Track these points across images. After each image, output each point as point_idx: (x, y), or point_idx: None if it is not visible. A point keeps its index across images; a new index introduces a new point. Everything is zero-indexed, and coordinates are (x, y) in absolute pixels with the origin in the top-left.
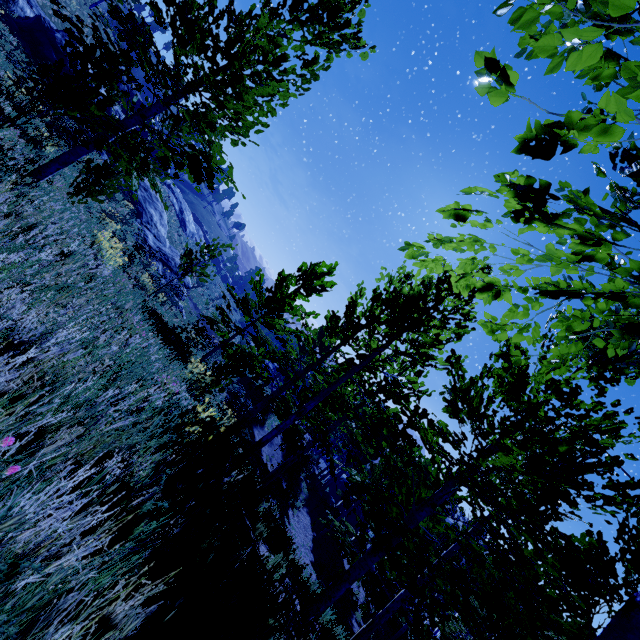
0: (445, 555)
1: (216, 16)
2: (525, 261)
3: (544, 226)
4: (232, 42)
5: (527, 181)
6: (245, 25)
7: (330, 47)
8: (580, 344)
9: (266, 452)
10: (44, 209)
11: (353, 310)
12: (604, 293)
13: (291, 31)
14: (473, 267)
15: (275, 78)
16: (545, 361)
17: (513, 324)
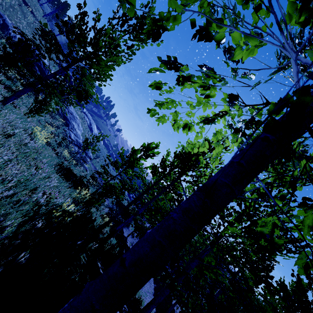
0: (218, 292)
1: (85, 29)
2: (193, 107)
3: (188, 84)
4: (92, 39)
5: (168, 58)
6: (100, 33)
7: (142, 41)
8: (222, 146)
9: (129, 240)
10: (0, 113)
11: (164, 162)
12: (219, 113)
13: (122, 35)
14: (176, 116)
15: (115, 55)
16: (211, 158)
17: (198, 143)
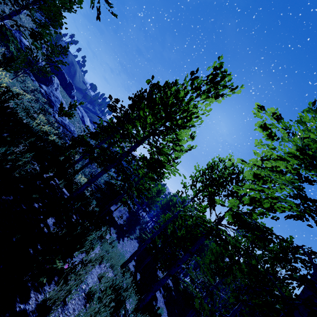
0: (172, 216)
1: None
2: None
3: None
4: None
5: None
6: None
7: None
8: None
9: (116, 214)
10: None
11: None
12: None
13: None
14: None
15: None
16: None
17: None
